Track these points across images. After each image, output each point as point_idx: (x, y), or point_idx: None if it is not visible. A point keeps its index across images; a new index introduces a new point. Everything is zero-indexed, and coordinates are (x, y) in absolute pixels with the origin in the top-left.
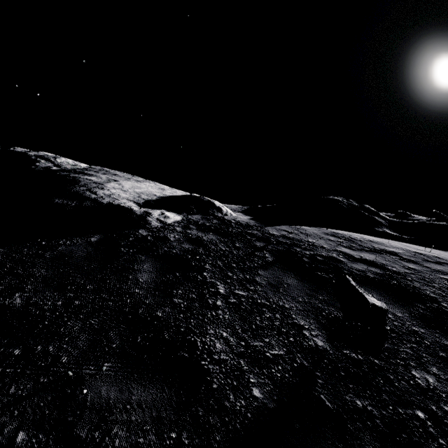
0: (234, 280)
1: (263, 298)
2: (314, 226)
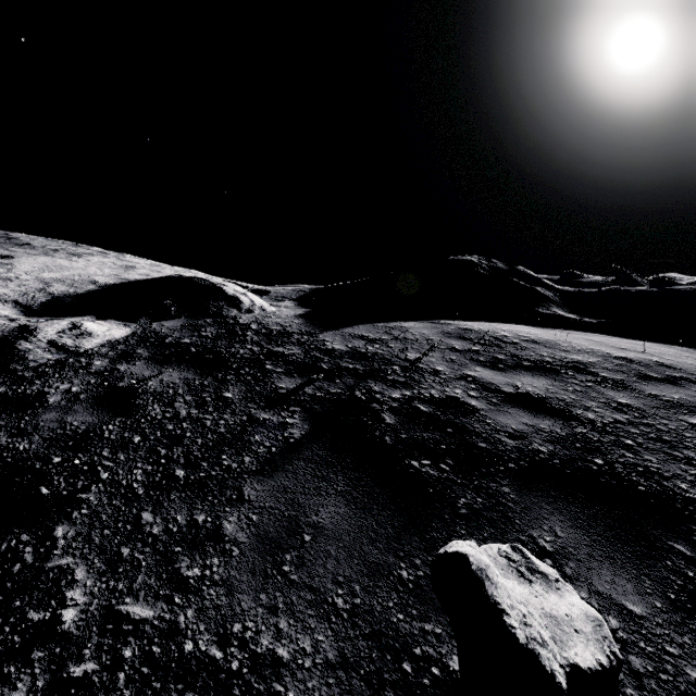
0: (146, 544)
1: (210, 624)
2: (427, 317)
